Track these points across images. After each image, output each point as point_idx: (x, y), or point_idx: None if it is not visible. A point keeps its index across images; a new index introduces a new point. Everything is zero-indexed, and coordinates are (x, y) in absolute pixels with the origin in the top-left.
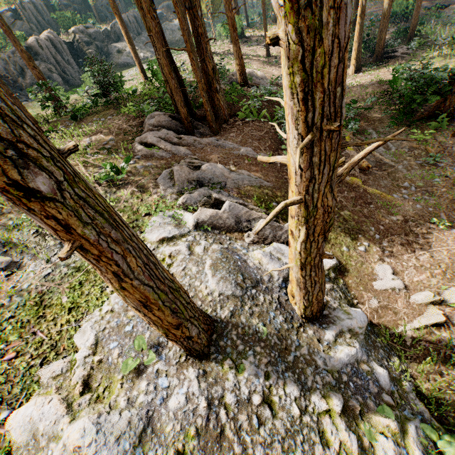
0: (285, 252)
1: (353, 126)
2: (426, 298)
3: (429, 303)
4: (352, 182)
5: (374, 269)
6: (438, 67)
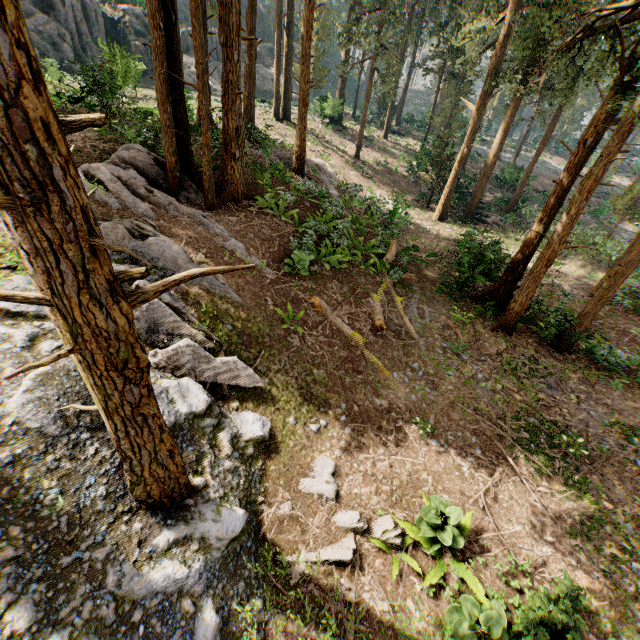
0: (190, 396)
1: (395, 274)
2: (350, 520)
3: (351, 529)
4: (354, 338)
5: (314, 460)
6: (493, 247)
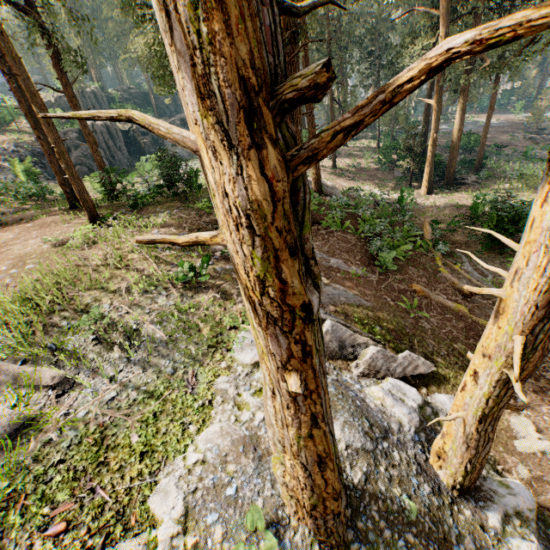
0: (406, 392)
1: (443, 247)
2: None
3: None
4: (458, 309)
5: (510, 422)
6: (530, 202)
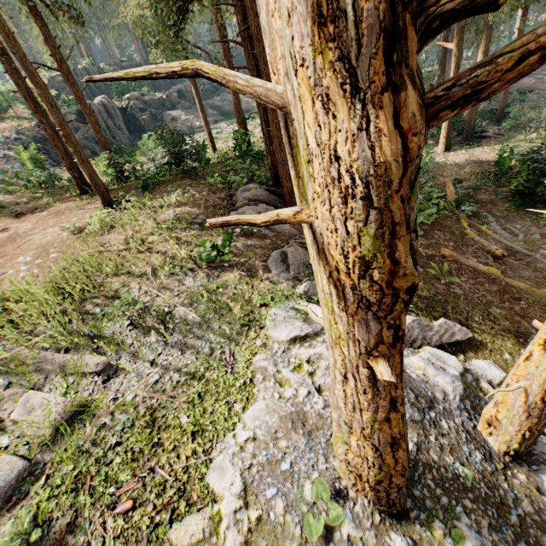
0: (446, 360)
1: (468, 208)
2: None
3: None
4: (489, 272)
5: None
6: None
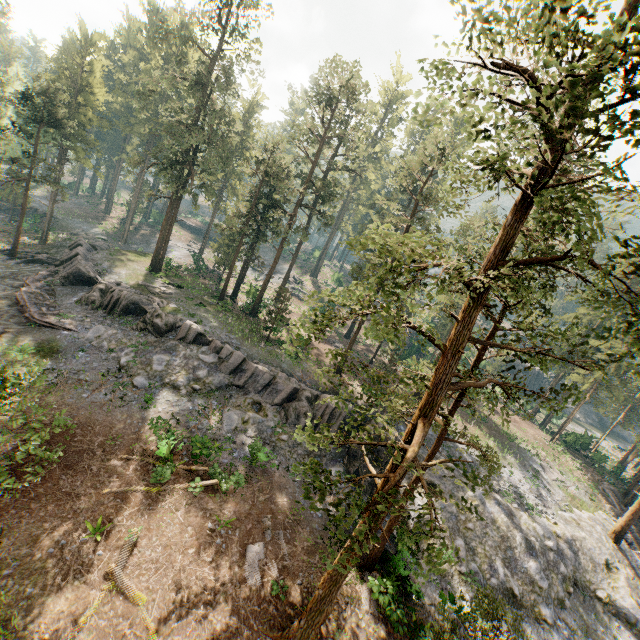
0: None
1: None
2: None
3: None
4: None
5: None
6: None
